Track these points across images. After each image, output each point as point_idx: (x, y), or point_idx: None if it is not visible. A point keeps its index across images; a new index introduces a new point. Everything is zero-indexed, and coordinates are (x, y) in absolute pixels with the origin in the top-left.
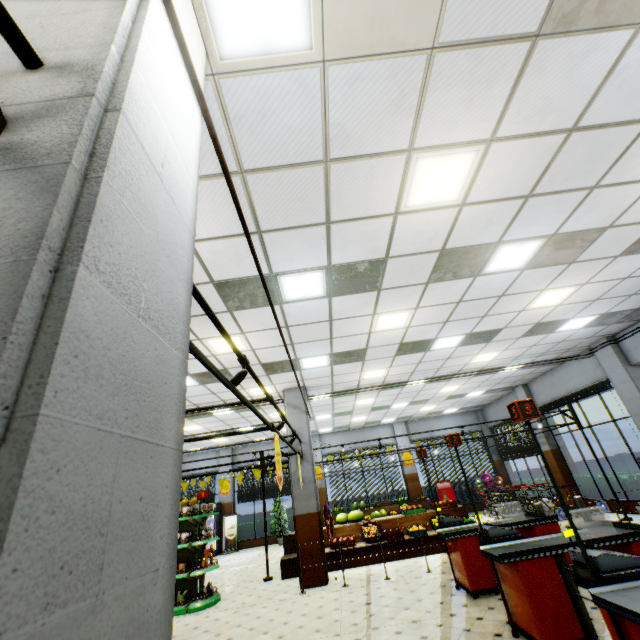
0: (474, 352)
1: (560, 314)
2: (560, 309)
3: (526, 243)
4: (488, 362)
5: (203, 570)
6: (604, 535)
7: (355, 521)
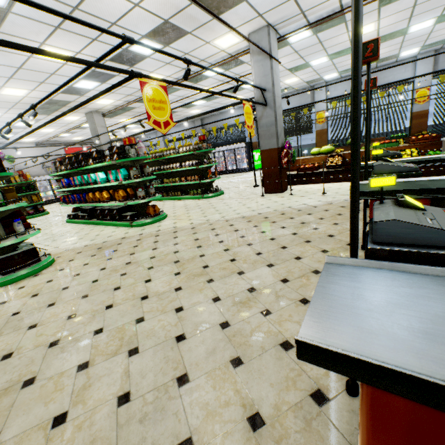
0: None
1: None
2: None
3: None
4: None
5: (207, 180)
6: None
7: (325, 154)
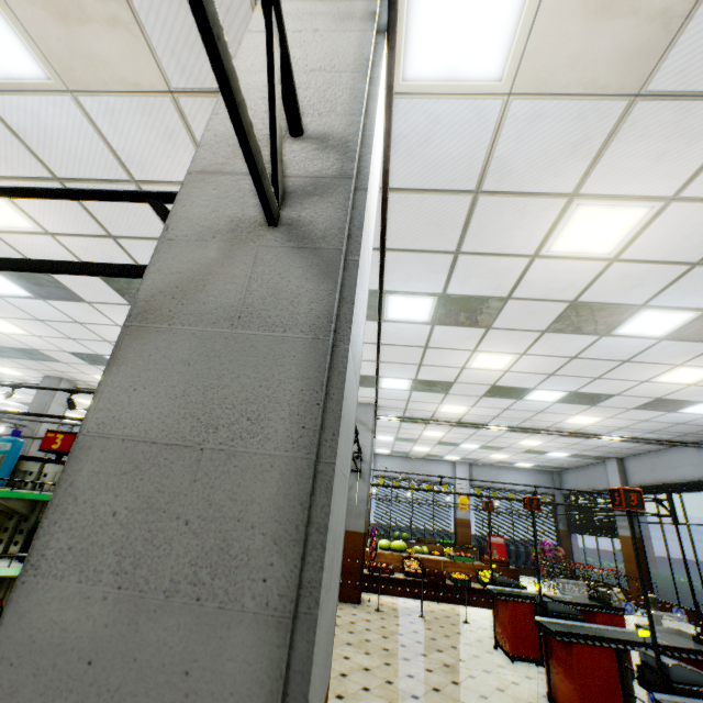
0: (572, 412)
1: (690, 395)
2: (692, 389)
3: (675, 312)
4: (585, 426)
5: None
6: (678, 645)
7: (397, 551)
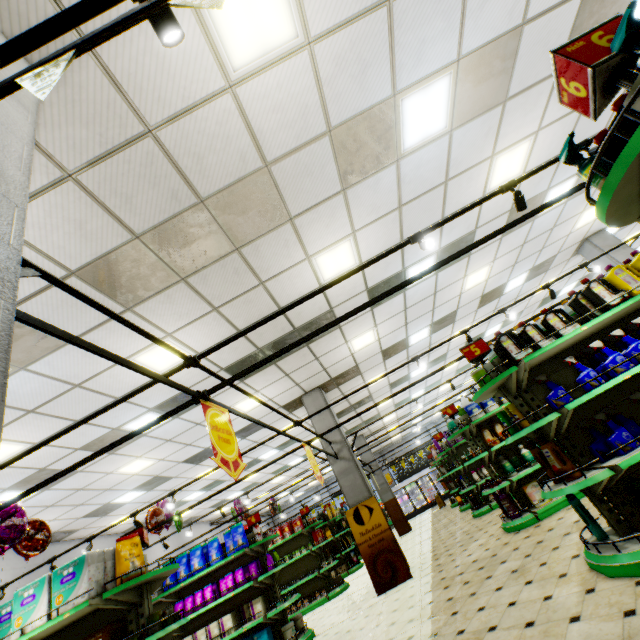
0: None
1: None
2: None
3: None
4: None
5: None
6: None
7: None
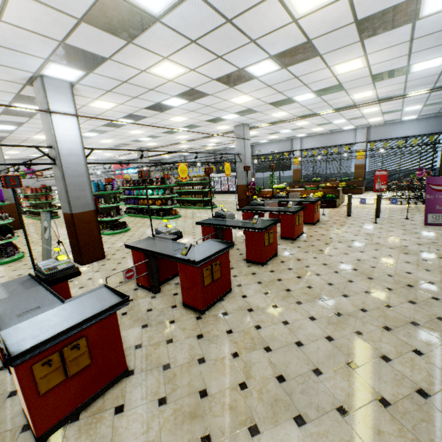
0: (343, 95)
1: (386, 67)
2: (378, 66)
3: (259, 63)
4: (375, 96)
5: (207, 198)
6: (277, 210)
7: (280, 189)
